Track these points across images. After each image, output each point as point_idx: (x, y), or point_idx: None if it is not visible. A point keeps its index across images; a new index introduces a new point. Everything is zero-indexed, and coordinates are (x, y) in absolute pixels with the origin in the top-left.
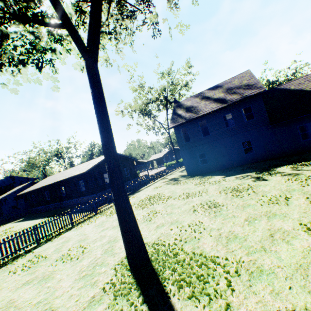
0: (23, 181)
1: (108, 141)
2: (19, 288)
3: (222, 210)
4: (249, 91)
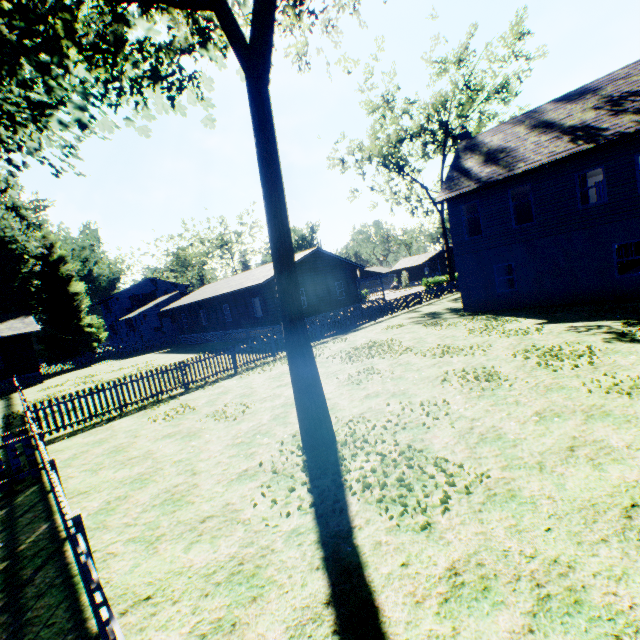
0: (168, 289)
1: (280, 236)
2: (159, 440)
3: (499, 388)
4: None
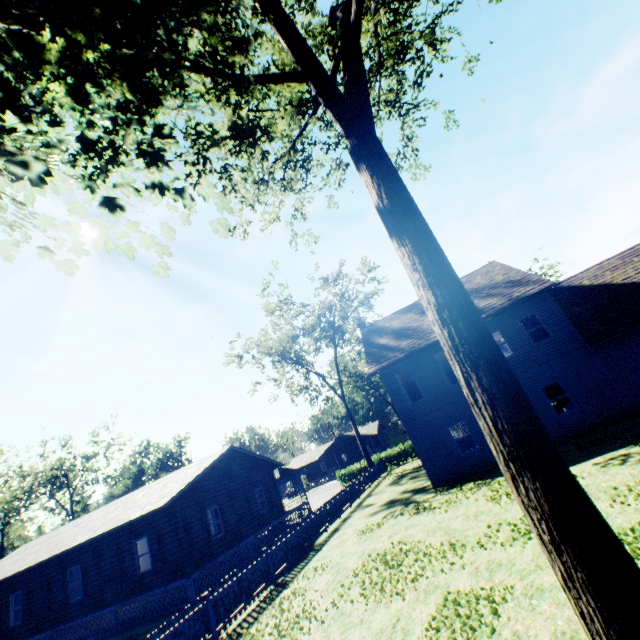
0: None
1: (467, 302)
2: None
3: None
4: (520, 289)
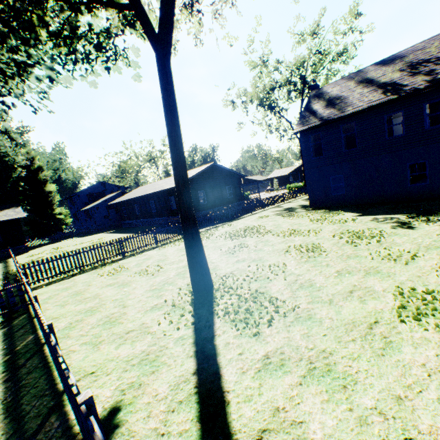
0: (114, 189)
1: (177, 158)
2: (104, 287)
3: (319, 256)
4: None
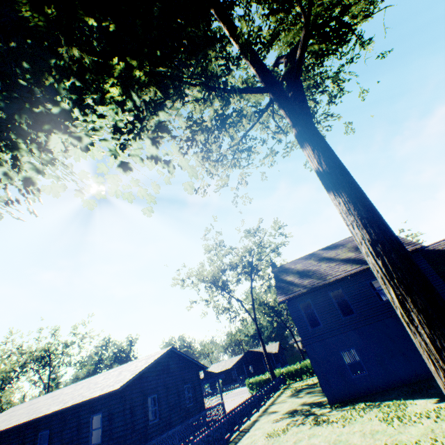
0: None
1: (396, 239)
2: None
3: None
4: None
